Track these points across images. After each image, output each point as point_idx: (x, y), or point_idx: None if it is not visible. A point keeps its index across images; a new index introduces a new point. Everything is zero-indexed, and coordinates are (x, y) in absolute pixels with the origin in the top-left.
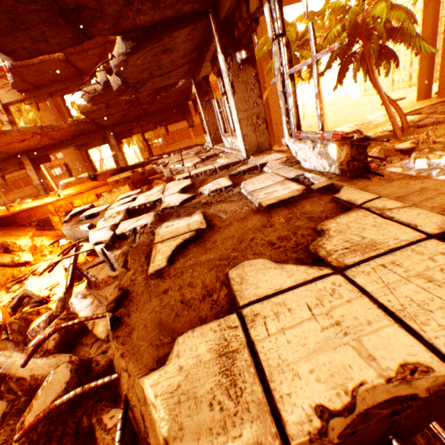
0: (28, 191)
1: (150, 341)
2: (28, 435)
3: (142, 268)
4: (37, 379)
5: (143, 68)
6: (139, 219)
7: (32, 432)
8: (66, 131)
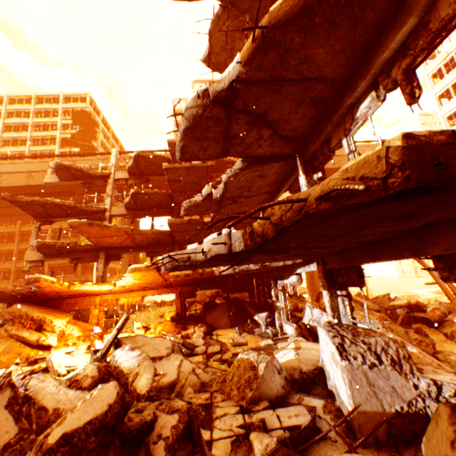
0: None
1: None
2: None
3: None
4: (59, 416)
5: (241, 185)
6: None
7: (50, 453)
8: (147, 237)
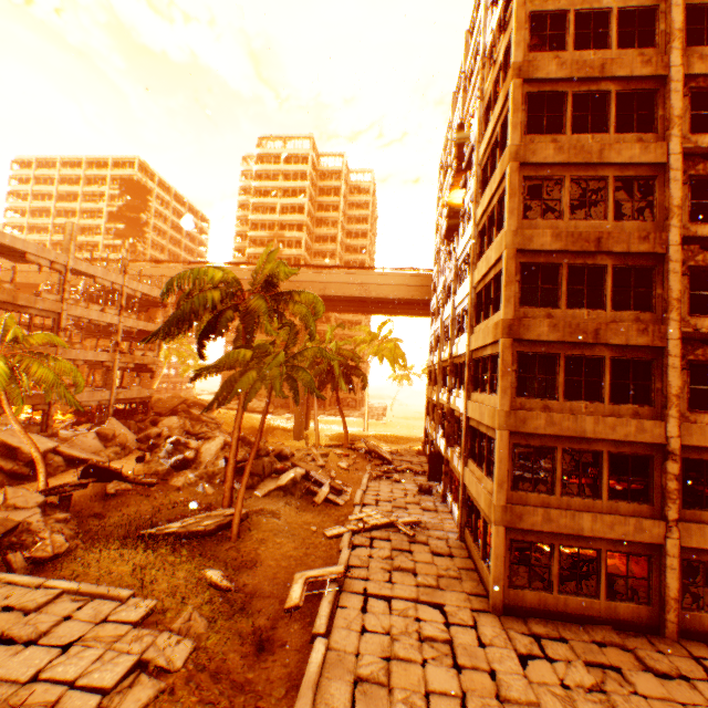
0: None
1: None
2: None
3: None
4: None
5: None
6: None
7: None
8: None
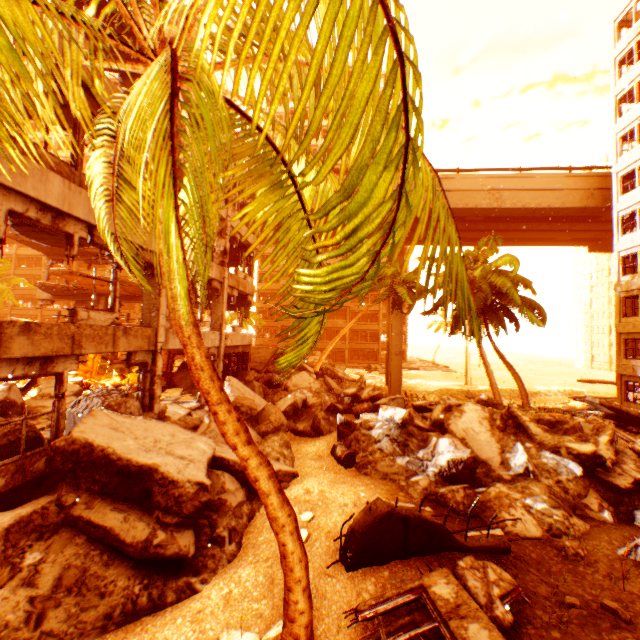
0: None
1: None
2: None
3: None
4: None
5: None
6: None
7: None
8: (137, 288)
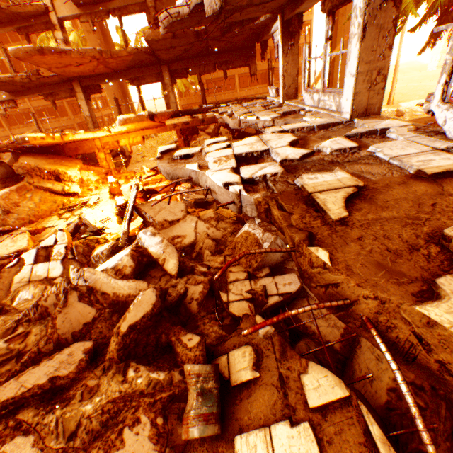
0: (64, 122)
1: (384, 279)
2: (123, 338)
3: (309, 214)
4: (119, 297)
5: None
6: (262, 167)
7: (126, 336)
8: (123, 60)
